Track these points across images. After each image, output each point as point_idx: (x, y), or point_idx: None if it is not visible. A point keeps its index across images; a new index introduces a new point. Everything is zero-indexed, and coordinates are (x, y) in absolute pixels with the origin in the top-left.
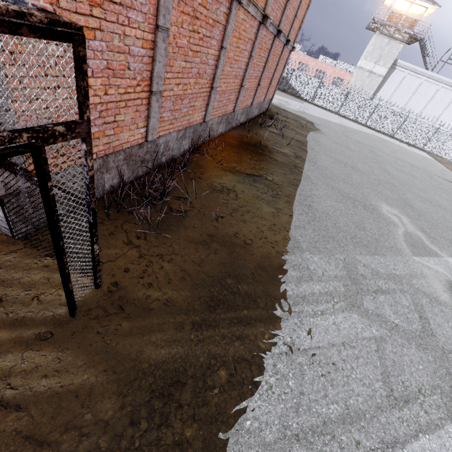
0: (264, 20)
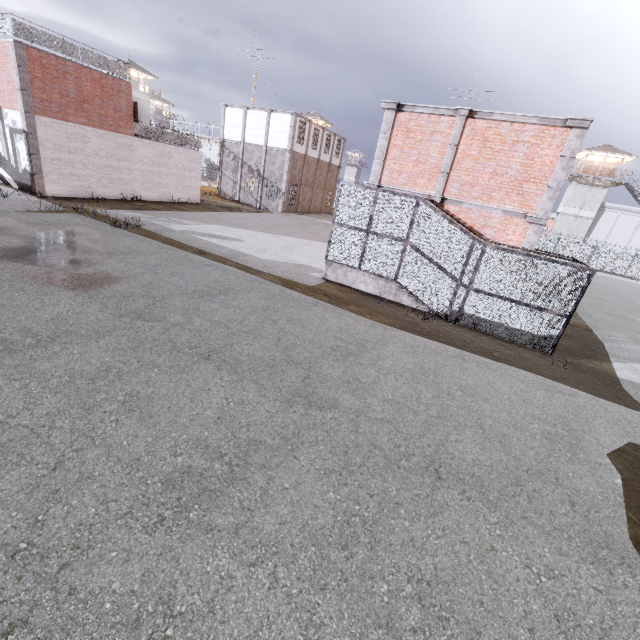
0: None
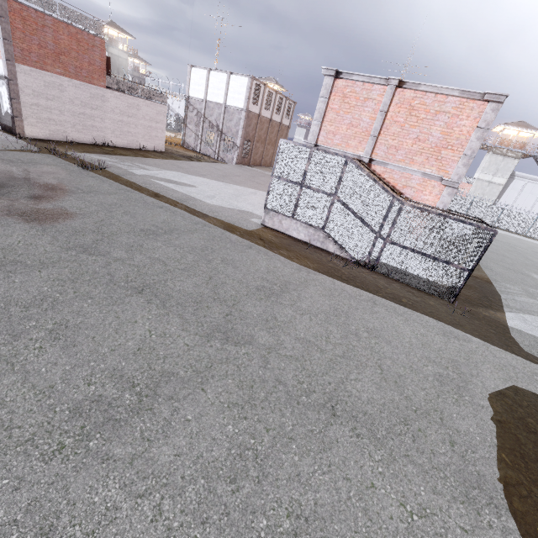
0: None
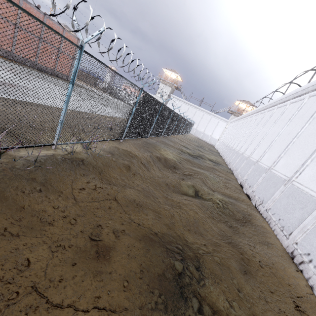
0: (16, 25)
